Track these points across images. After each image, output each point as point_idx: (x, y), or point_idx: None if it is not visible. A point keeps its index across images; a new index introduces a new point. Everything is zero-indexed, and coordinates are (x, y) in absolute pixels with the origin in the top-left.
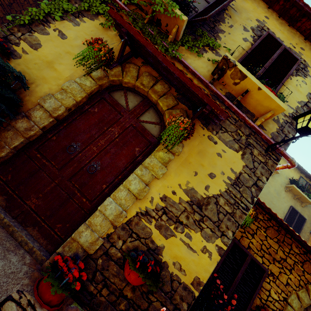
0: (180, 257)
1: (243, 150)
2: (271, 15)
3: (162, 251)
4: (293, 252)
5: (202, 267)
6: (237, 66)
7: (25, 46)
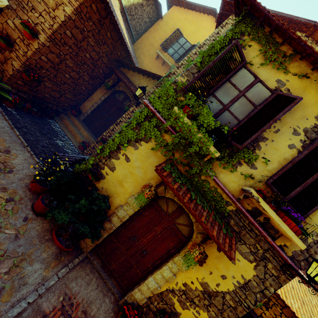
0: None
1: (257, 262)
2: None
3: (179, 315)
4: None
5: None
6: (260, 203)
7: (107, 170)
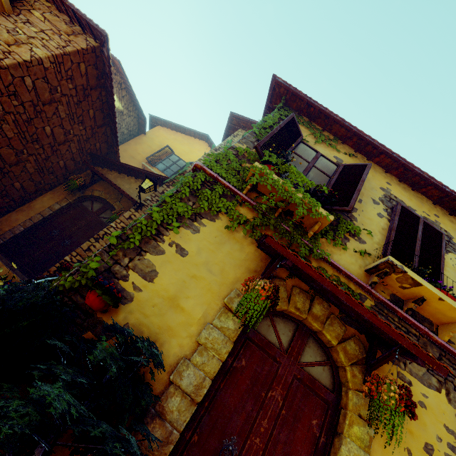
0: None
1: (444, 387)
2: (391, 180)
3: None
4: None
5: None
6: (408, 273)
7: (135, 279)
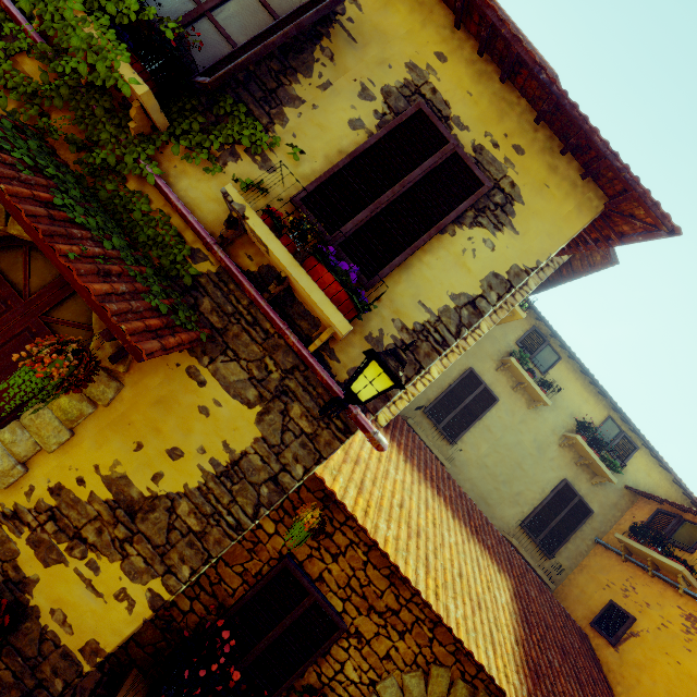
0: (67, 601)
1: (265, 405)
2: (457, 50)
3: (32, 588)
4: (420, 601)
5: (110, 625)
6: (248, 221)
7: None
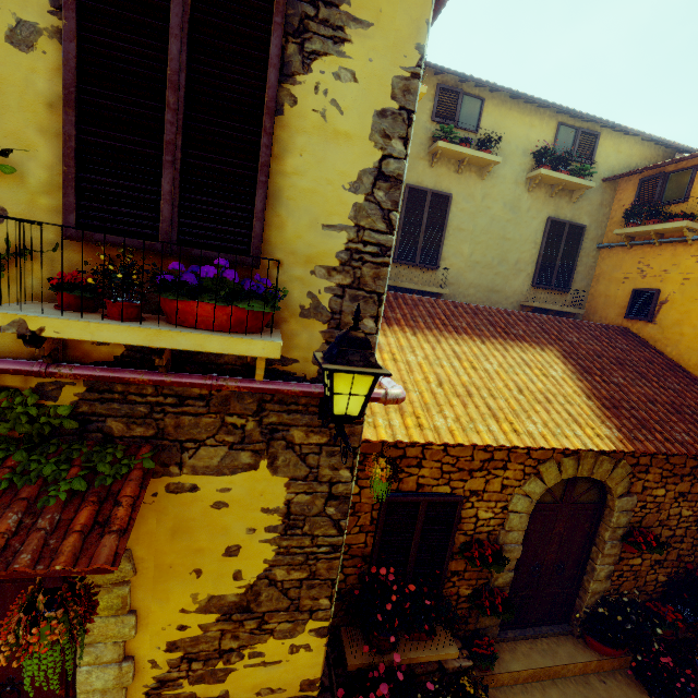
0: (261, 682)
1: (267, 455)
2: None
3: (229, 697)
4: None
5: (305, 666)
6: (45, 335)
7: None
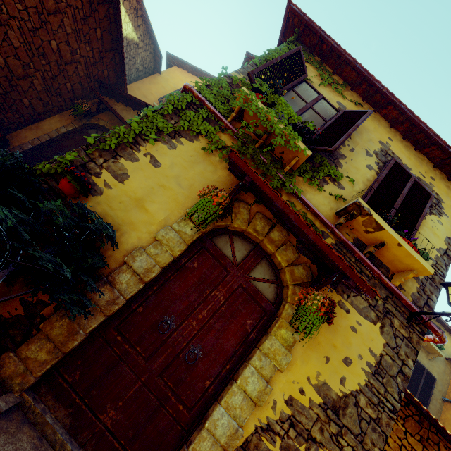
0: None
1: (381, 321)
2: (394, 136)
3: None
4: None
5: None
6: (373, 216)
7: (107, 178)
